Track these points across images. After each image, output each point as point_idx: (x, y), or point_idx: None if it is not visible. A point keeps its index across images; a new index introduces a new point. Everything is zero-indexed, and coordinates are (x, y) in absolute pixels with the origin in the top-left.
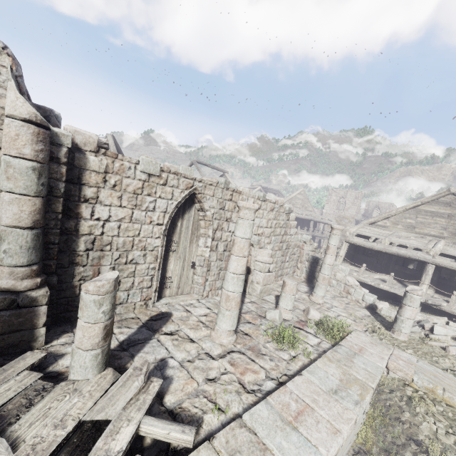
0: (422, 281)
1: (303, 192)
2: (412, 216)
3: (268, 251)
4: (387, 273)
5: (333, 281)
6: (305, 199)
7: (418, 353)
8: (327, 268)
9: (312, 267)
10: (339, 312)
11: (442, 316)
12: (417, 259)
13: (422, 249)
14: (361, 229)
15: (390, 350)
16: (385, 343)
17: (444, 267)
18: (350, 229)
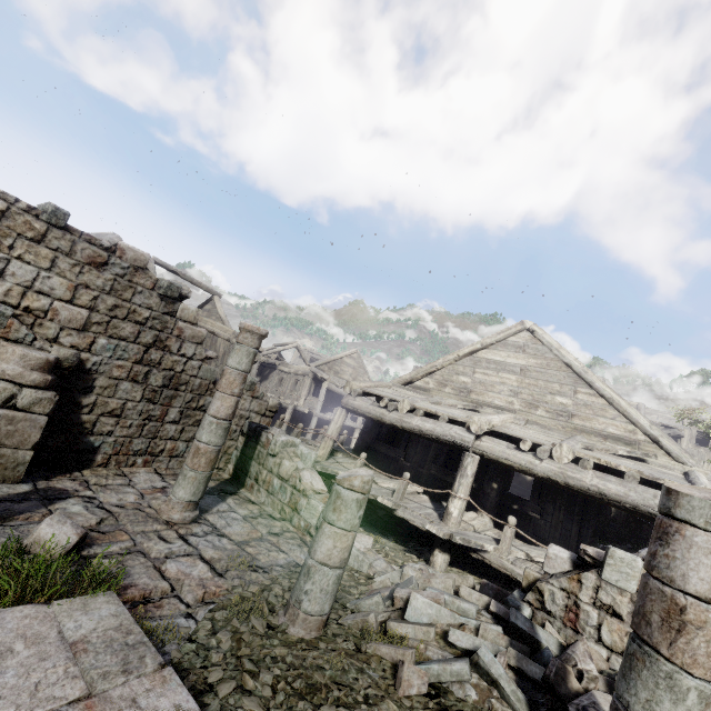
0: (453, 491)
1: (357, 356)
2: (468, 371)
3: (26, 349)
4: (419, 483)
5: (276, 479)
6: (359, 368)
7: (288, 688)
8: (208, 426)
9: (247, 448)
10: (205, 547)
11: (492, 581)
12: (449, 442)
13: (461, 420)
14: (380, 388)
15: (114, 680)
16: (152, 647)
17: (495, 460)
18: (353, 382)
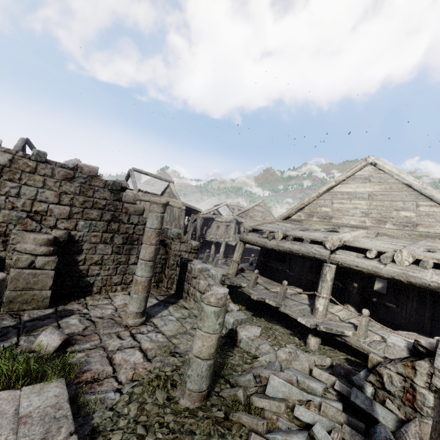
0: (318, 293)
1: (263, 204)
2: (328, 203)
3: (35, 234)
4: (300, 286)
5: (197, 292)
6: (266, 212)
7: None
8: (140, 266)
9: (181, 274)
10: (144, 341)
11: (356, 356)
12: (311, 257)
13: (319, 240)
14: (265, 224)
15: None
16: (70, 419)
17: (348, 267)
18: (245, 223)
